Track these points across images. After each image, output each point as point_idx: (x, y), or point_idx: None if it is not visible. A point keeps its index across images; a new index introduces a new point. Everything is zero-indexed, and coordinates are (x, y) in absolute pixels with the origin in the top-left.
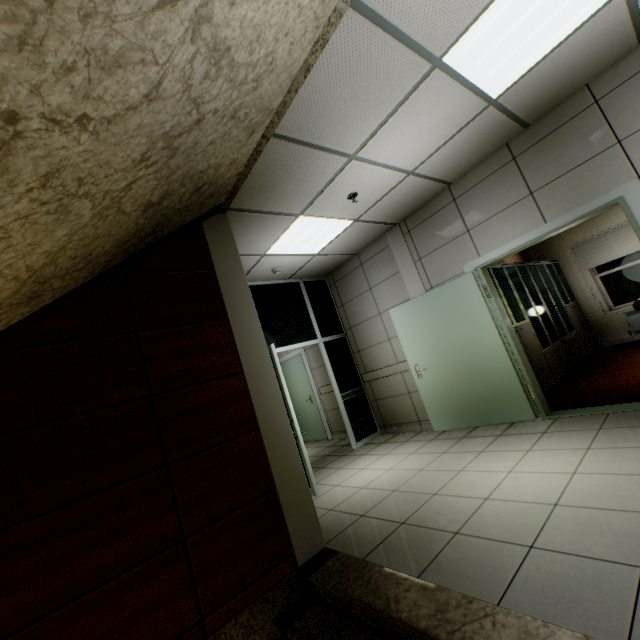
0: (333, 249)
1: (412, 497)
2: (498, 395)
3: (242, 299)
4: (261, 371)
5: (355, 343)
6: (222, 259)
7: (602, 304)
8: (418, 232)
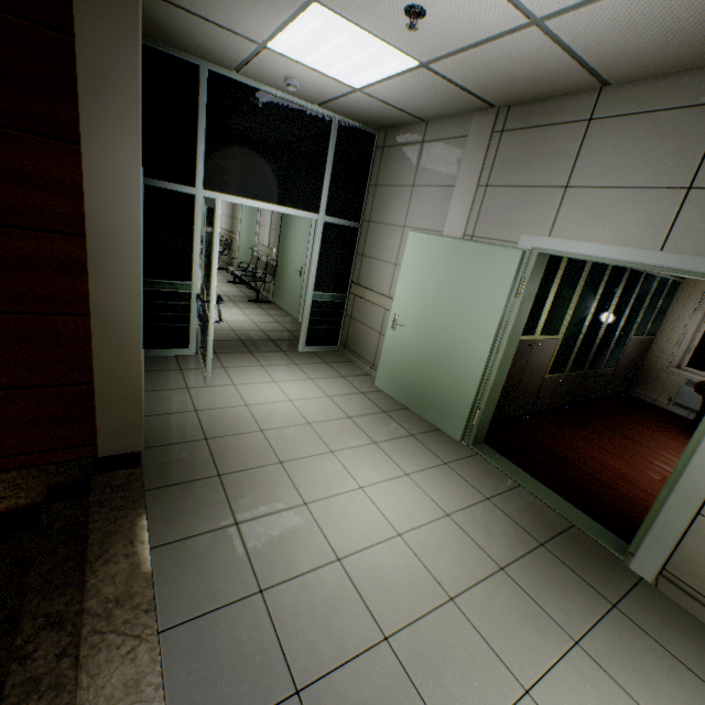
0: (386, 95)
1: (262, 451)
2: (446, 399)
3: (119, 121)
4: (118, 247)
5: (364, 243)
6: (97, 23)
7: (676, 357)
8: (512, 141)
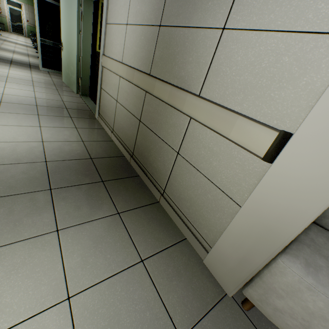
0: None
1: None
2: (73, 77)
3: None
4: None
5: None
6: None
7: None
8: None
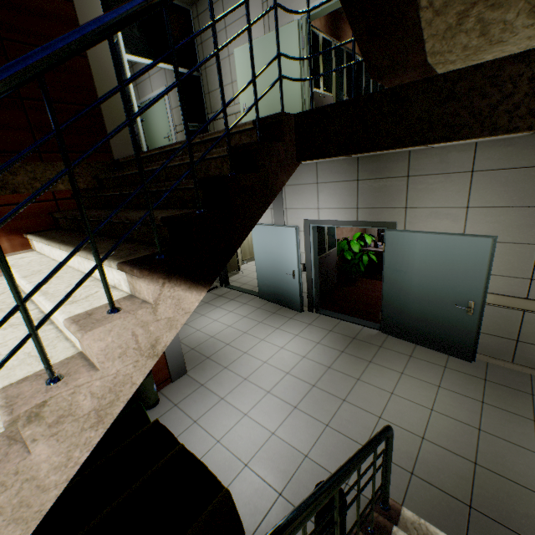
0: None
1: None
2: None
3: None
4: (91, 11)
5: (207, 85)
6: None
7: None
8: None
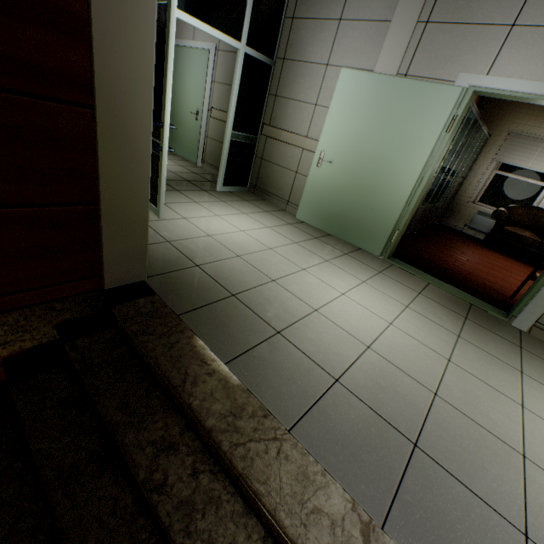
0: None
1: (252, 273)
2: (369, 224)
3: None
4: (129, 3)
5: (278, 83)
6: None
7: (474, 195)
8: None
